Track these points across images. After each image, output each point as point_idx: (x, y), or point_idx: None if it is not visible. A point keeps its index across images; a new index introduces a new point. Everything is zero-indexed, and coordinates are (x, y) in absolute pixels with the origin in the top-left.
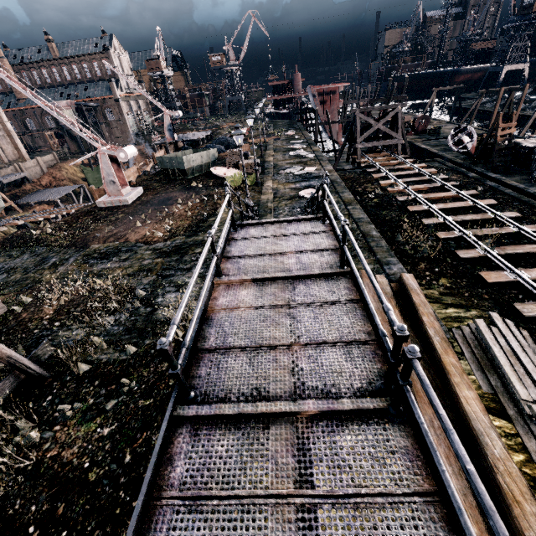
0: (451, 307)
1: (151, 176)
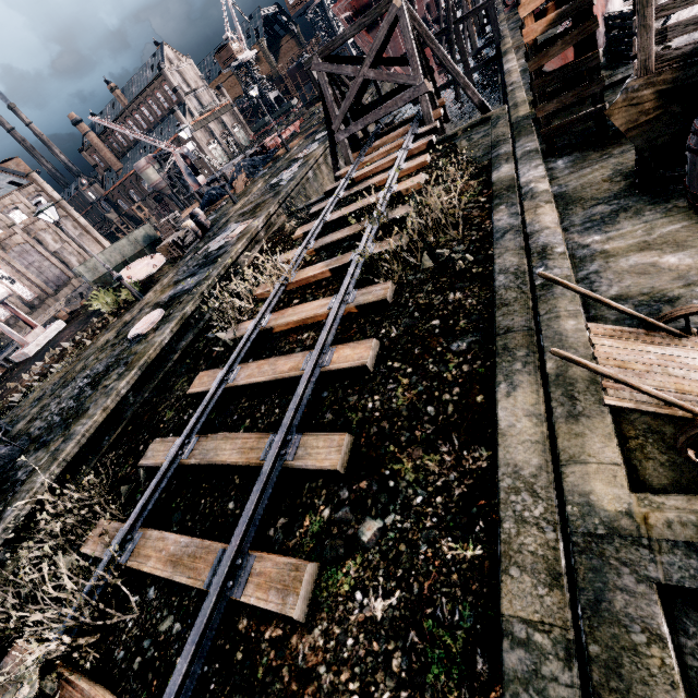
0: None
1: None
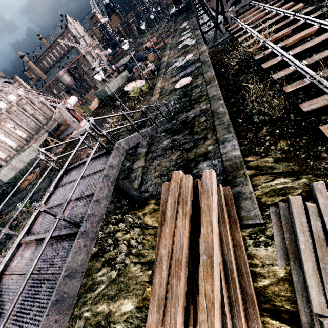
0: (280, 177)
1: (99, 105)
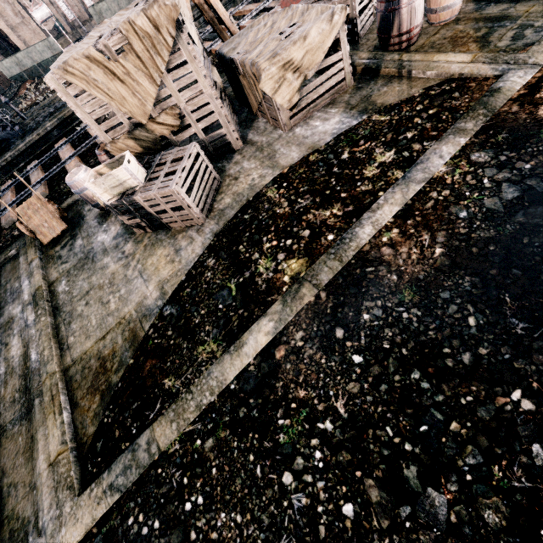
0: None
1: None
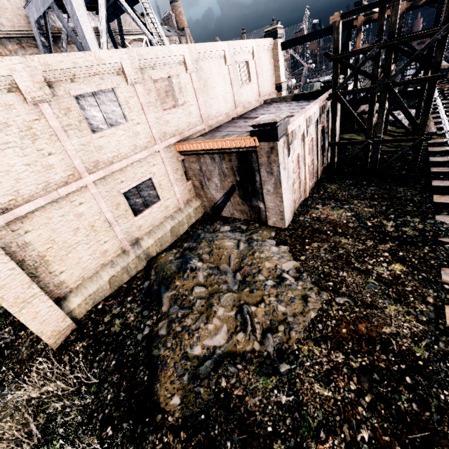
0: None
1: None
